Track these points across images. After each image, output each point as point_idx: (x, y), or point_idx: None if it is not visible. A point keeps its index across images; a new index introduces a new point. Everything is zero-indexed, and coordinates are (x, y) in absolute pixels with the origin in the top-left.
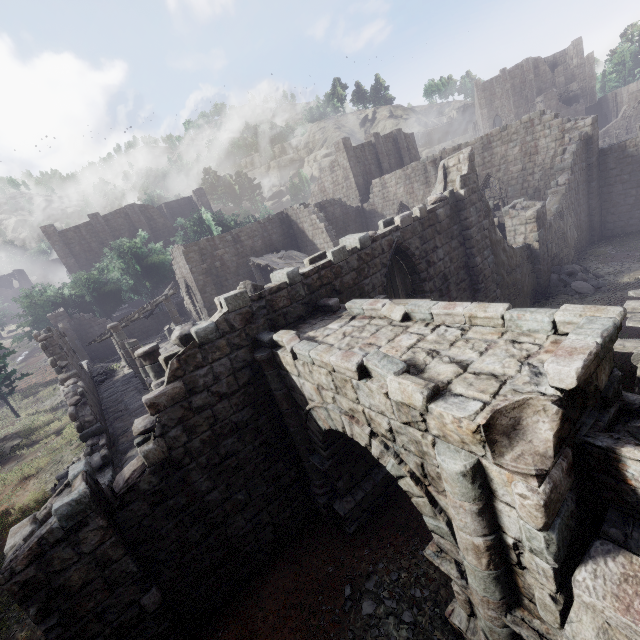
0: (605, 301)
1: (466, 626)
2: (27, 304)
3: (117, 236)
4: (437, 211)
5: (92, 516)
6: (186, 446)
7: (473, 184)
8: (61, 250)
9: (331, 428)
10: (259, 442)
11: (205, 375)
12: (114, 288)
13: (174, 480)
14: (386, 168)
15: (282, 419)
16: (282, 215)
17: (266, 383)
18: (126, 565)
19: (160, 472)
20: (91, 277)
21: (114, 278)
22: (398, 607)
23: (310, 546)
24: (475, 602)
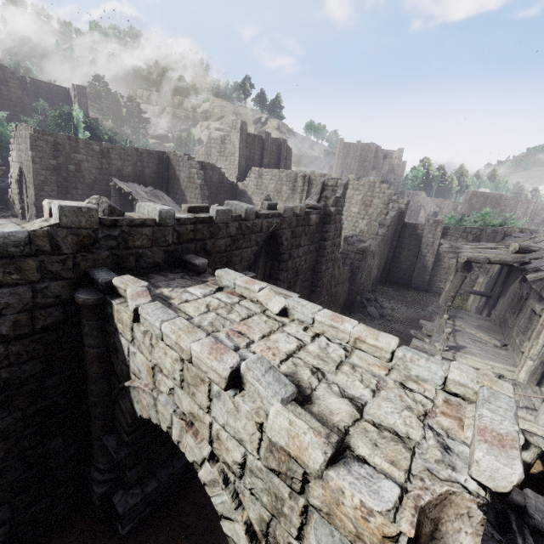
0: (385, 328)
1: None
2: None
3: None
4: (311, 215)
5: None
6: None
7: (340, 207)
8: None
9: (151, 419)
10: (36, 409)
11: None
12: None
13: None
14: (266, 163)
15: (84, 381)
16: (163, 155)
17: (79, 332)
18: None
19: None
20: None
21: None
22: None
23: None
24: None
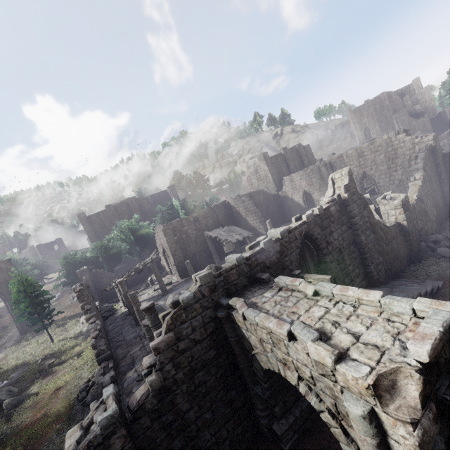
0: None
1: None
2: (65, 263)
3: (121, 217)
4: (330, 209)
5: (119, 427)
6: (174, 377)
7: (353, 189)
8: (87, 228)
9: (270, 368)
10: (219, 374)
11: (187, 327)
12: (117, 251)
13: (166, 402)
14: (292, 168)
15: (234, 357)
16: (225, 202)
17: (224, 332)
18: None
19: (158, 396)
20: (104, 245)
21: (118, 245)
22: None
23: None
24: None
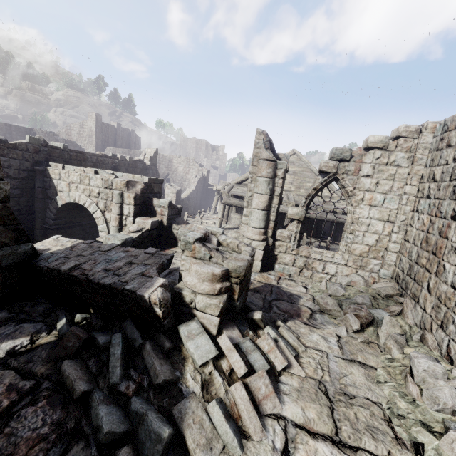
0: None
1: None
2: None
3: None
4: (137, 163)
5: None
6: None
7: (155, 162)
8: None
9: (68, 202)
10: (16, 208)
11: (5, 161)
12: None
13: None
14: (119, 145)
15: (33, 205)
16: (30, 131)
17: (32, 184)
18: None
19: None
20: None
21: None
22: None
23: None
24: None
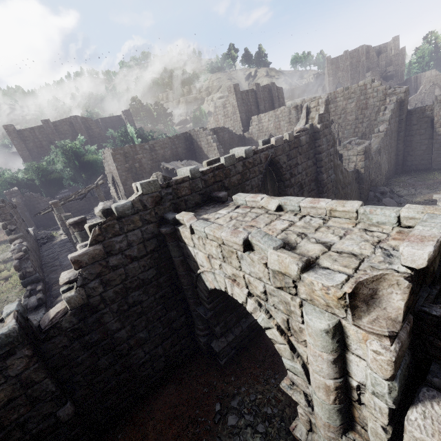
0: None
1: (305, 438)
2: None
3: (63, 138)
4: (300, 138)
5: (19, 347)
6: (102, 295)
7: (326, 121)
8: (18, 144)
9: (215, 288)
10: (159, 295)
11: (121, 241)
12: (58, 176)
13: (90, 321)
14: (262, 109)
15: (178, 279)
16: (186, 134)
17: (168, 251)
18: (46, 386)
19: (79, 314)
20: (40, 166)
21: (58, 169)
22: (254, 420)
23: (192, 372)
24: (318, 425)
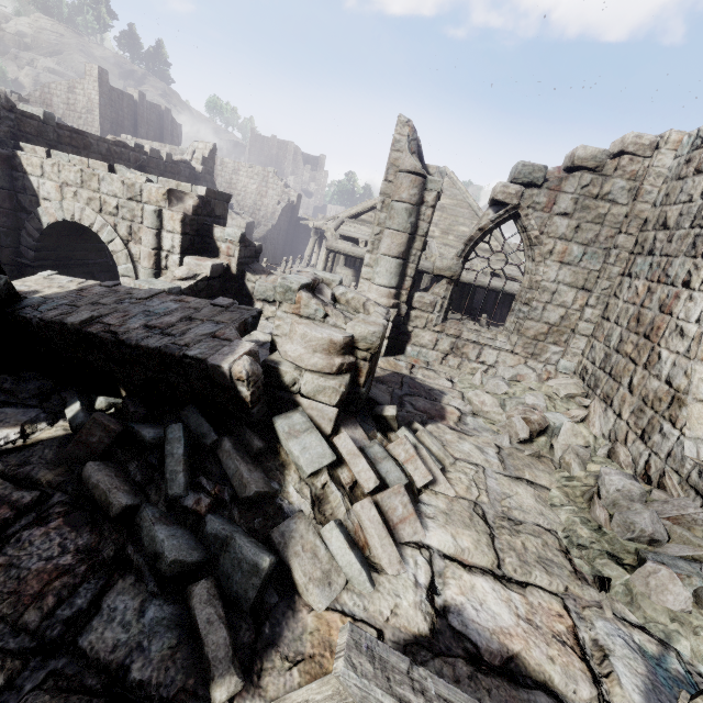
0: None
1: None
2: None
3: None
4: (180, 166)
5: None
6: None
7: (211, 169)
8: None
9: (61, 221)
10: None
11: None
12: None
13: None
14: (143, 135)
15: None
16: None
17: None
18: None
19: None
20: None
21: None
22: None
23: None
24: None
